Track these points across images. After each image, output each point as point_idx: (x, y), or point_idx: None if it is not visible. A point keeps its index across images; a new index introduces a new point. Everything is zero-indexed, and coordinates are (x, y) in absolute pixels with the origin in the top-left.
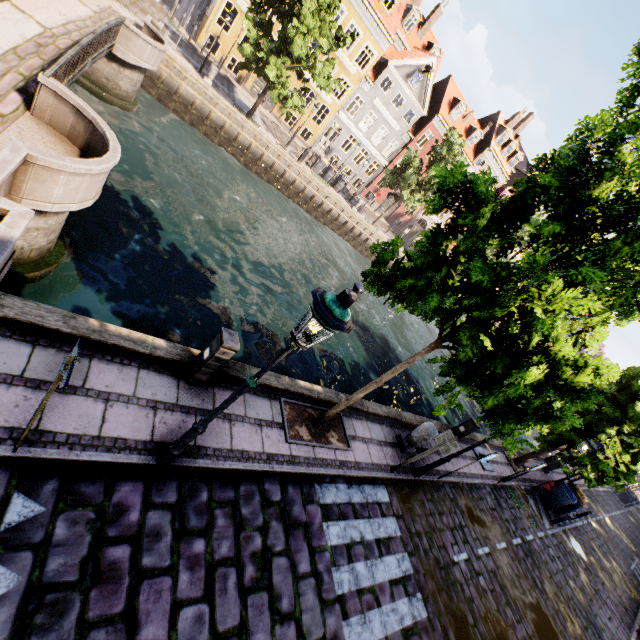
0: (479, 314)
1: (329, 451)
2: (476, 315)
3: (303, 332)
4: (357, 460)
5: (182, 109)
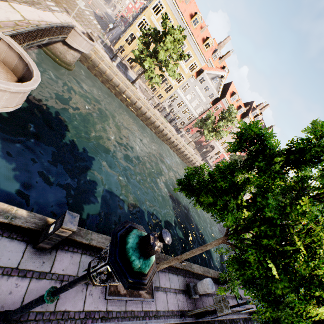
0: (268, 242)
1: (138, 303)
2: (265, 241)
3: (97, 273)
4: (157, 309)
5: (99, 74)
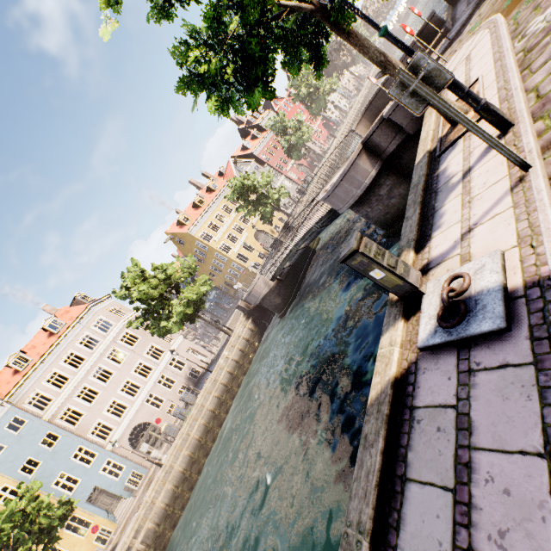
0: None
1: None
2: None
3: None
4: None
5: None
